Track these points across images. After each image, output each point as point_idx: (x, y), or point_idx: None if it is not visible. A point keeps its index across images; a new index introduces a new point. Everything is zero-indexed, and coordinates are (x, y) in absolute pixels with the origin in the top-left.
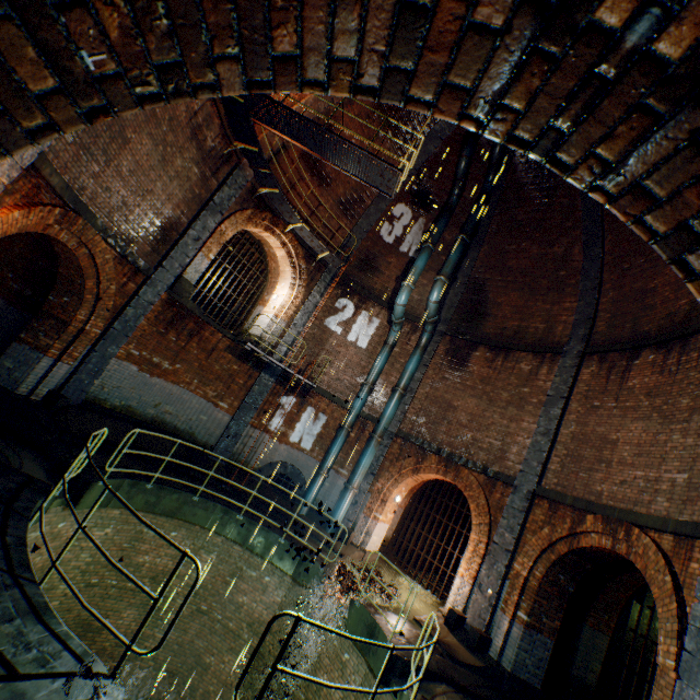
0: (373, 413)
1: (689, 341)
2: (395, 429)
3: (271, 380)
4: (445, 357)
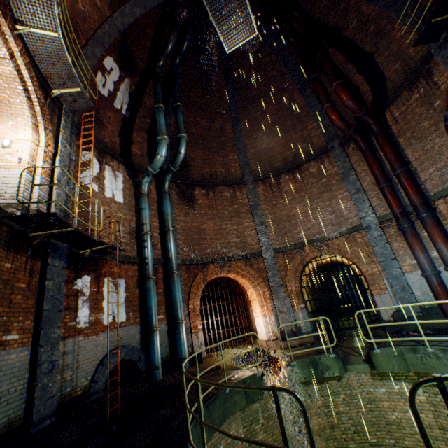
0: (157, 257)
1: (301, 168)
2: (179, 260)
3: (62, 264)
4: (180, 198)
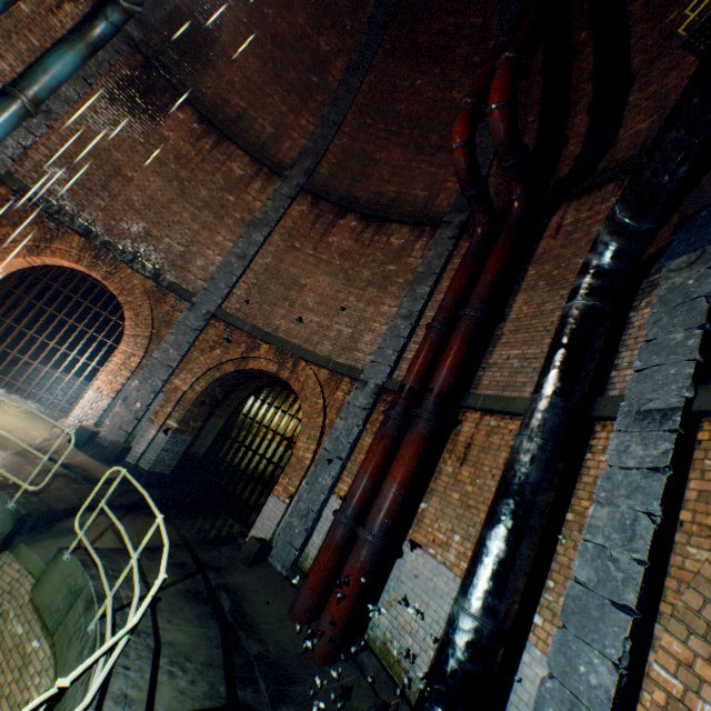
0: None
1: (385, 226)
2: (0, 170)
3: None
4: (129, 89)
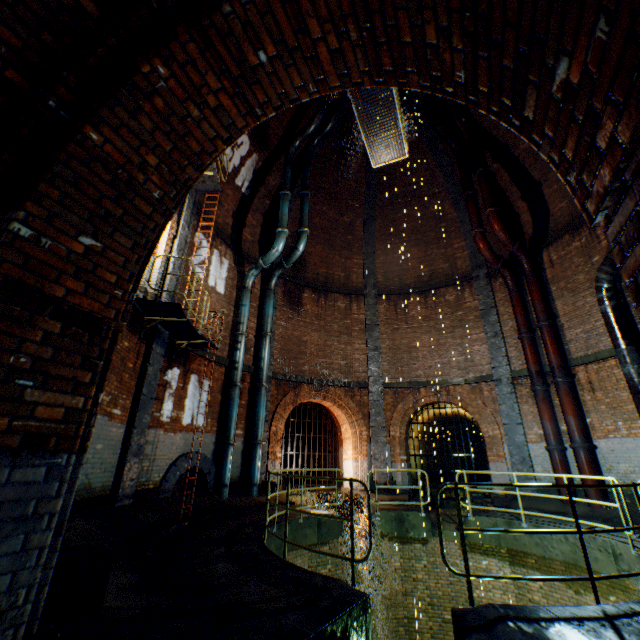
0: (247, 363)
1: (436, 292)
2: (271, 372)
3: (162, 351)
4: (285, 299)
